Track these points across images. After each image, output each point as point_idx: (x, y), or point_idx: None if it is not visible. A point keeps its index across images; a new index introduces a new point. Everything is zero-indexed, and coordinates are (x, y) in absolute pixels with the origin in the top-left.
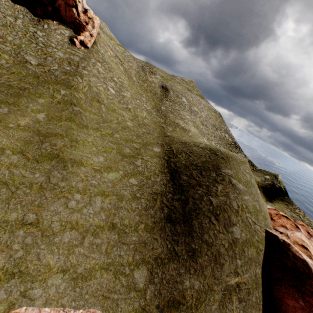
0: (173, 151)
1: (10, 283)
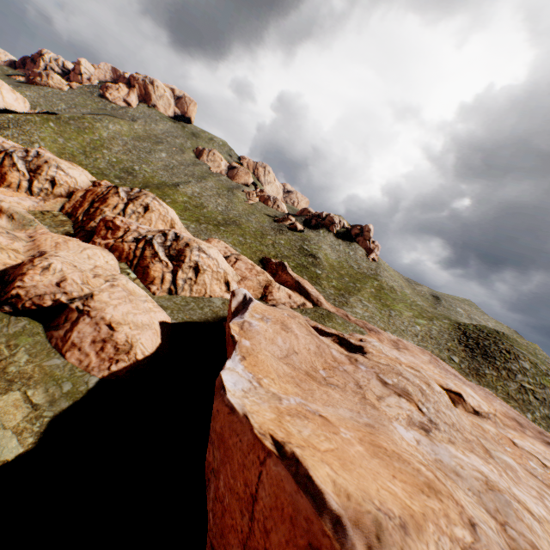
0: (461, 324)
1: (395, 333)
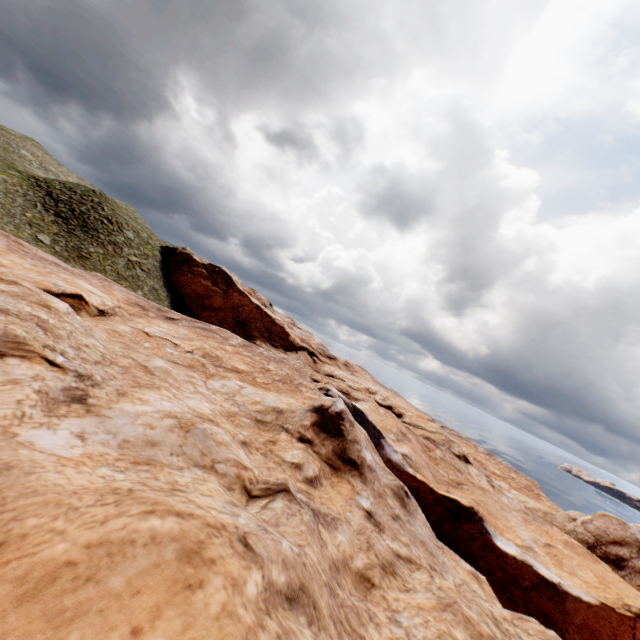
0: (41, 180)
1: None
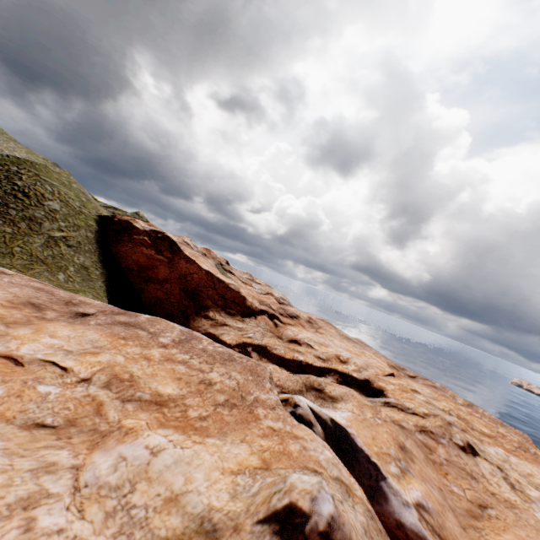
0: None
1: None
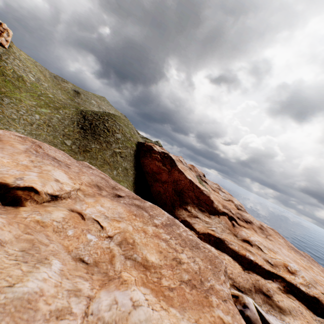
0: (84, 111)
1: None
